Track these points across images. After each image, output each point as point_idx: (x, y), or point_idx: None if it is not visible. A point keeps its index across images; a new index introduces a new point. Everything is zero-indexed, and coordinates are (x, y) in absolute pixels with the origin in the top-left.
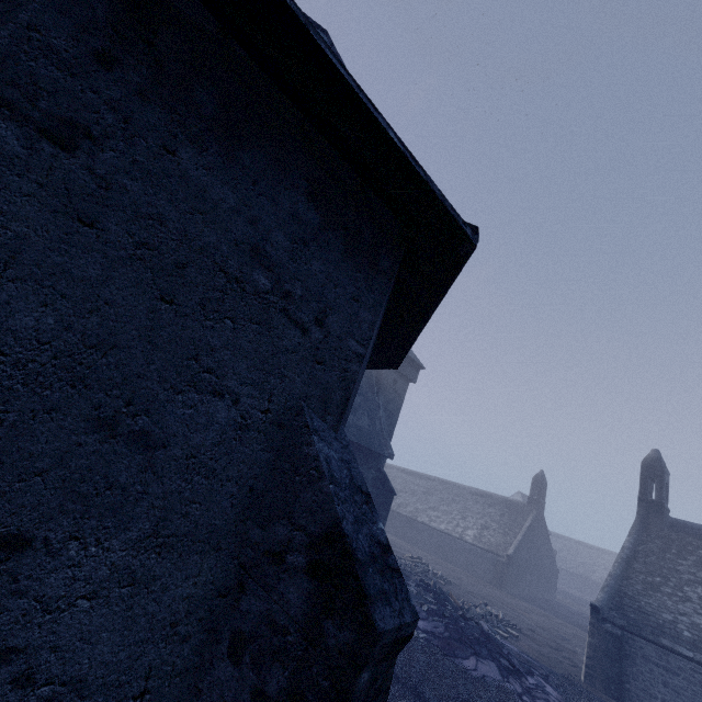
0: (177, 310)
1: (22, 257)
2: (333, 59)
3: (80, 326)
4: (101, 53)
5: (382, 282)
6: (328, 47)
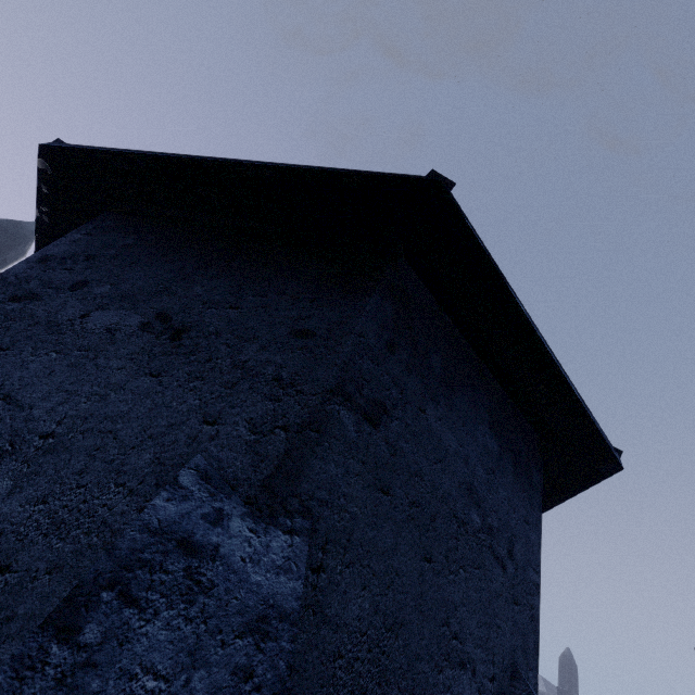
0: (433, 568)
1: (353, 537)
2: (544, 343)
3: (382, 605)
4: (389, 342)
5: (537, 497)
6: (541, 335)
